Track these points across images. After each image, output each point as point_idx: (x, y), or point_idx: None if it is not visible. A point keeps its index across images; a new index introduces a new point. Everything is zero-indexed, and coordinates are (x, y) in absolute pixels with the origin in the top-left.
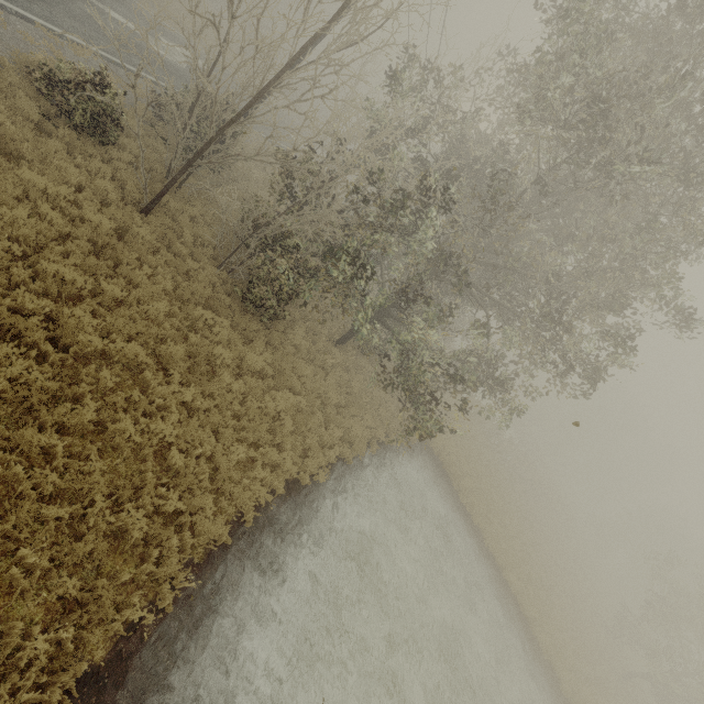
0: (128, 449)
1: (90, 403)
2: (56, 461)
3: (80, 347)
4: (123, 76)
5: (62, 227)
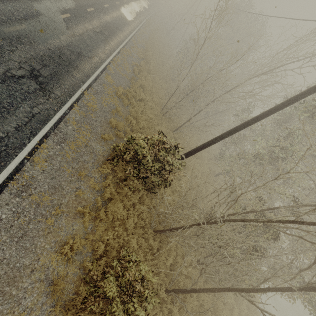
0: None
1: None
2: None
3: None
4: (67, 131)
5: None
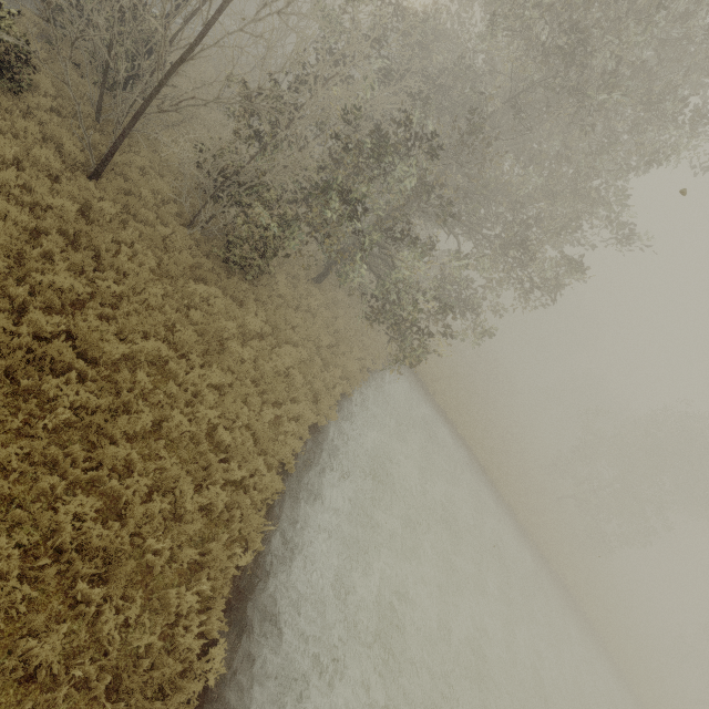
0: (185, 439)
1: (144, 409)
2: (136, 466)
3: (108, 356)
4: None
5: (27, 223)
